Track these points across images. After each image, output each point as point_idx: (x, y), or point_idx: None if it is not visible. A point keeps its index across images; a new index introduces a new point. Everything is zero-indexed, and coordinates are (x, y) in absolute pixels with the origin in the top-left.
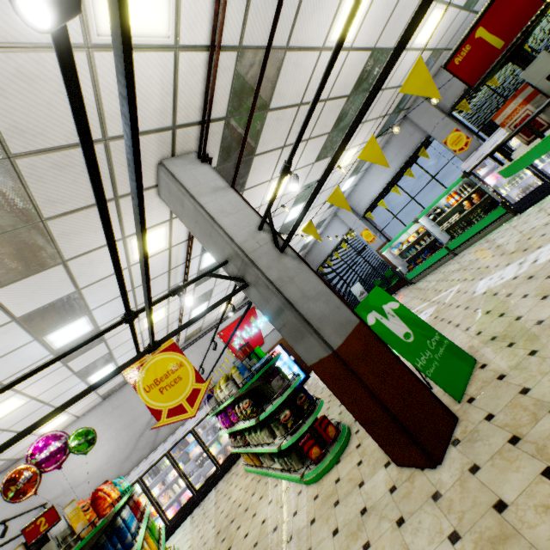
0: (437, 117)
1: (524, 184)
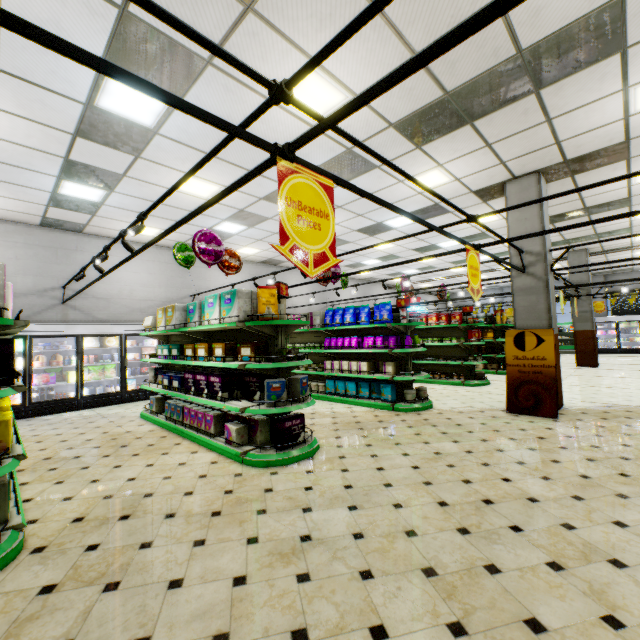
0: (601, 290)
1: (607, 344)
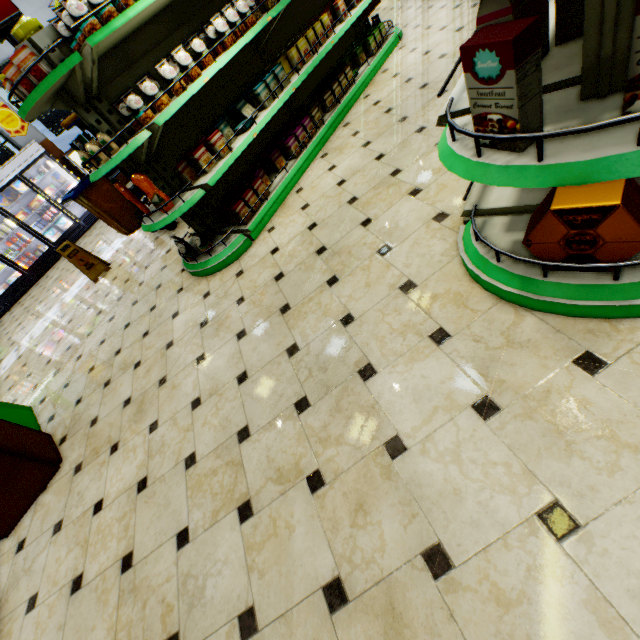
0: None
1: None
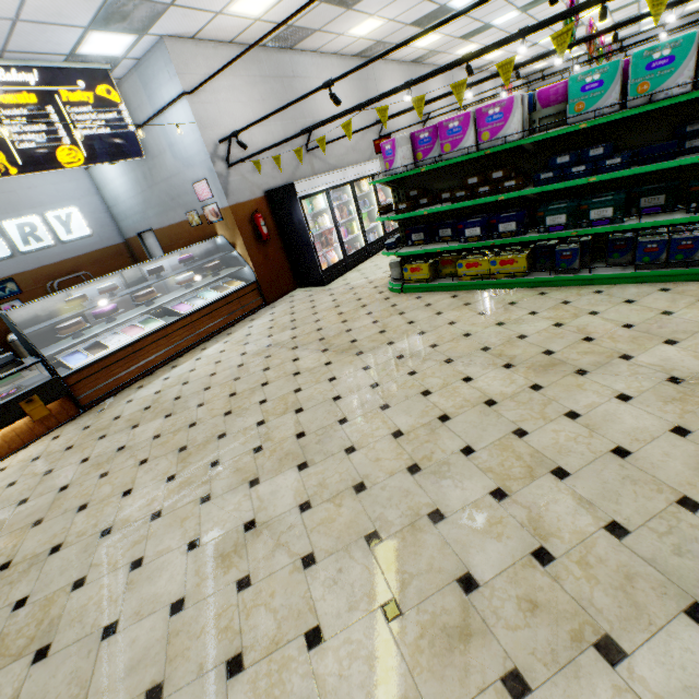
0: None
1: None
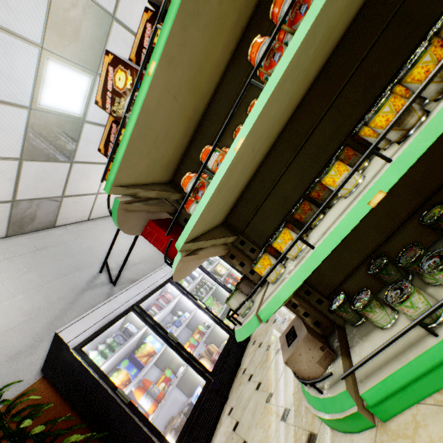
0: None
1: None
